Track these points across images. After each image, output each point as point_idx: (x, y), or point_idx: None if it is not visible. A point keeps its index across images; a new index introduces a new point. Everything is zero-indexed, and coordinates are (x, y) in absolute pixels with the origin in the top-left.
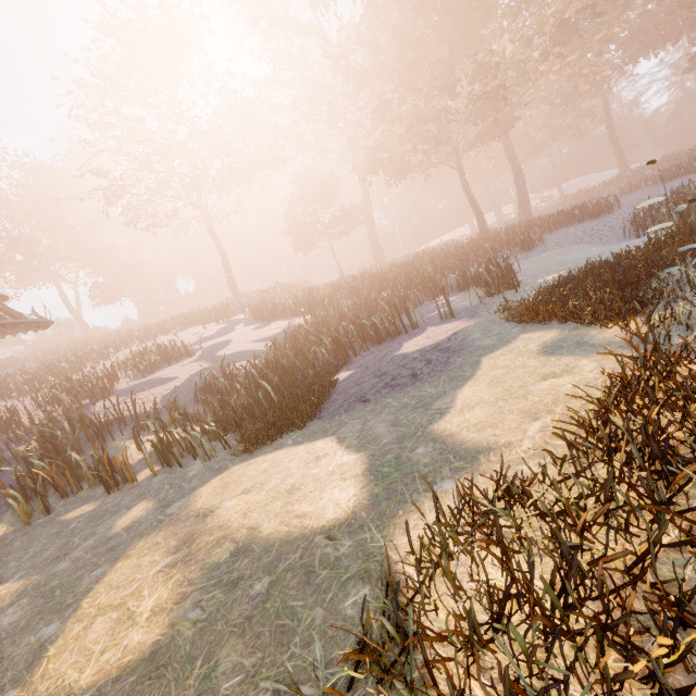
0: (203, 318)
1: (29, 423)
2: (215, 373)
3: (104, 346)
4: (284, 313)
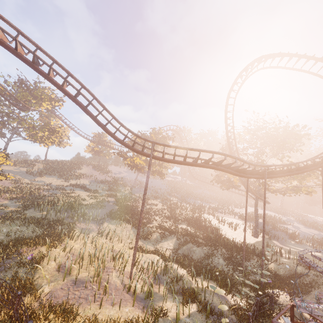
0: (272, 210)
1: (274, 224)
2: (316, 238)
3: (240, 202)
4: (312, 227)
